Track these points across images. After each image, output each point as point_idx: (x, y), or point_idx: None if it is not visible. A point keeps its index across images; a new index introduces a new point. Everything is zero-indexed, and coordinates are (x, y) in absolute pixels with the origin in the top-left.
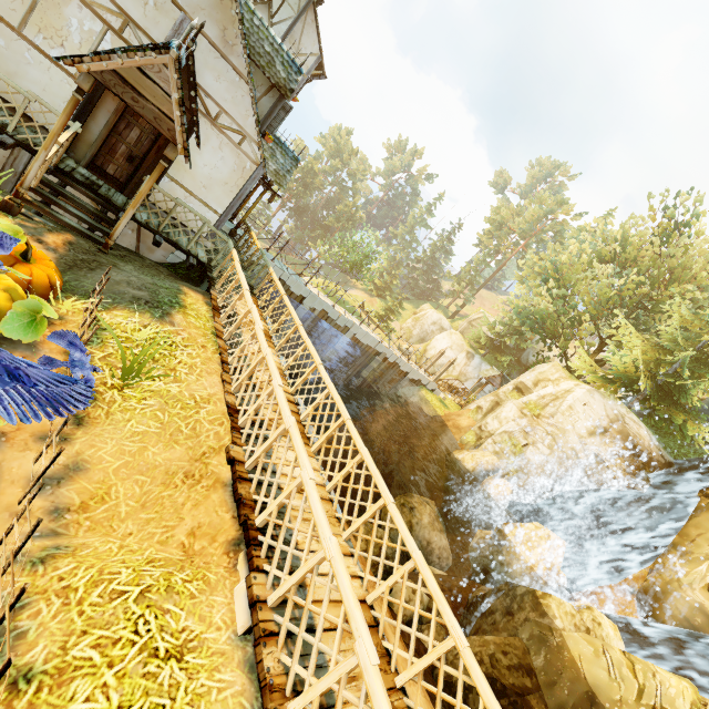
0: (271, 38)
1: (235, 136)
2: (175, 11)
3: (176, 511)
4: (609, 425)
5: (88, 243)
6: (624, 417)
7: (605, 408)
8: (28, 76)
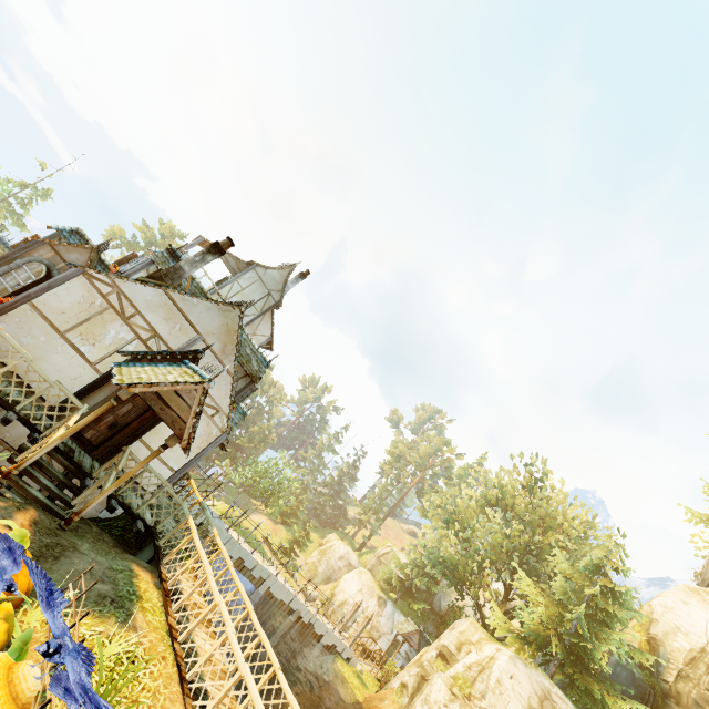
0: (252, 345)
1: (210, 410)
2: (193, 333)
3: None
4: (540, 706)
5: (47, 516)
6: (550, 692)
7: (530, 680)
8: (50, 361)
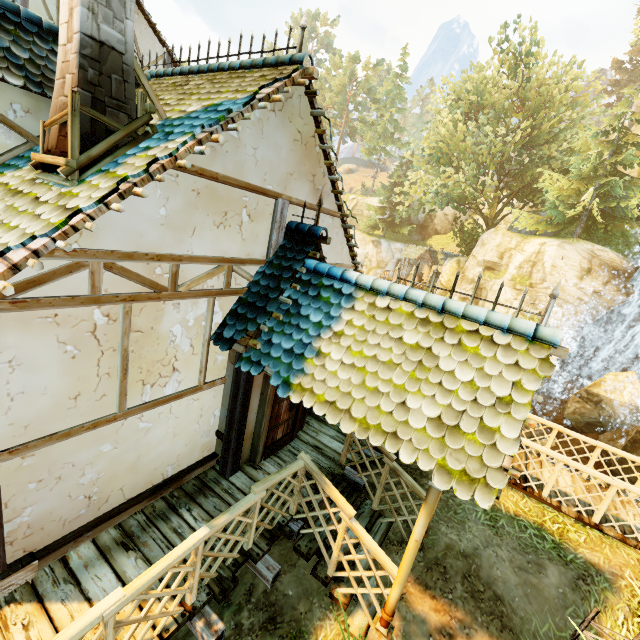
0: None
1: None
2: (268, 203)
3: None
4: (590, 265)
5: (393, 551)
6: (593, 251)
7: (578, 253)
8: (151, 444)
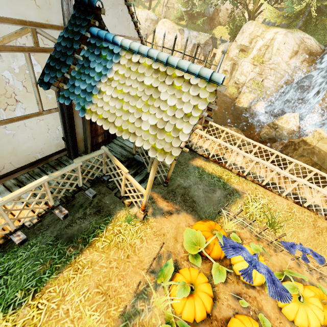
0: None
1: None
2: None
3: (324, 242)
4: (298, 48)
5: (155, 187)
6: (303, 39)
7: (294, 40)
8: (20, 142)
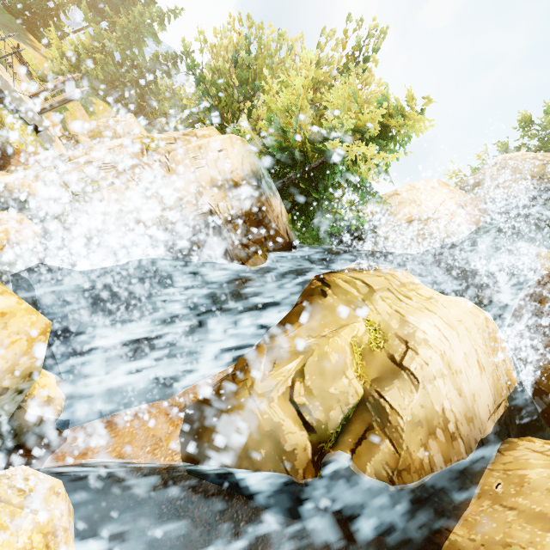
0: None
1: None
2: None
3: None
4: (242, 180)
5: None
6: (263, 178)
7: (244, 160)
8: None
